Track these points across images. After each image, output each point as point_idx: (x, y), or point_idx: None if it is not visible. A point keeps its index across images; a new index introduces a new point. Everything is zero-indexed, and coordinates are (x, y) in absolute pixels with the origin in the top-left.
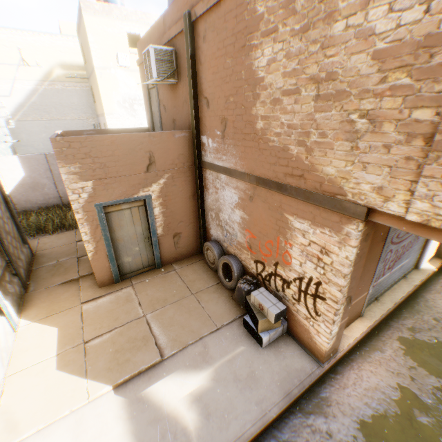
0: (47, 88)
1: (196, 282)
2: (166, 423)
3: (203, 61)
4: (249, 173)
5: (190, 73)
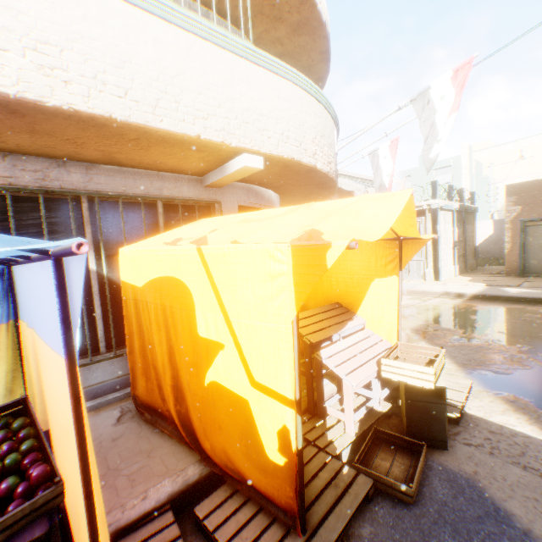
0: None
1: None
2: (500, 291)
3: None
4: None
5: None
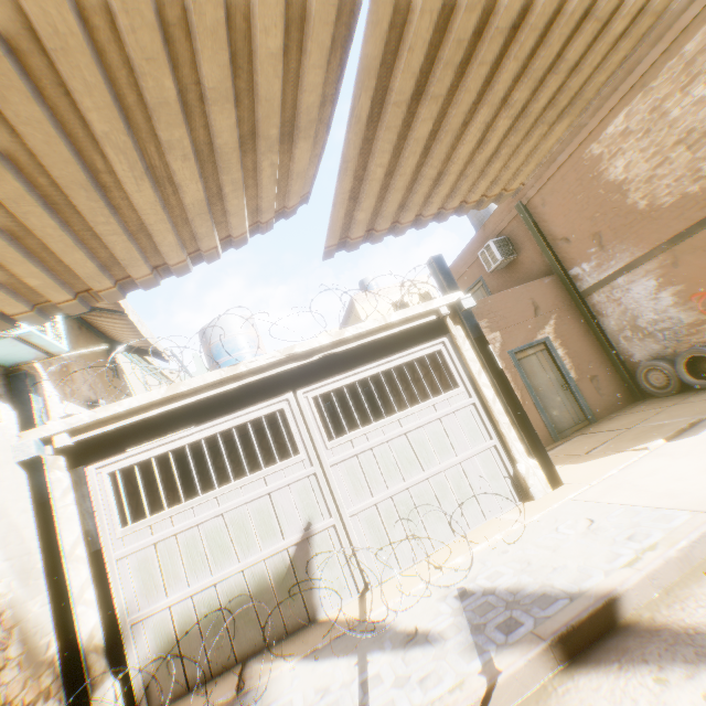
0: None
1: (661, 404)
2: None
3: (547, 218)
4: (654, 246)
5: (536, 234)
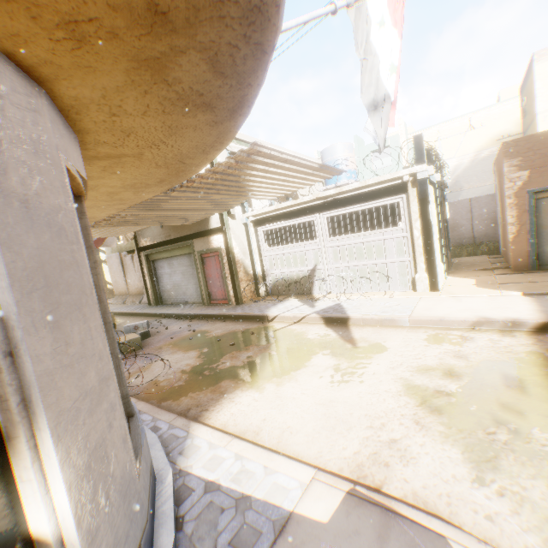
0: (471, 159)
1: None
2: None
3: None
4: None
5: None
